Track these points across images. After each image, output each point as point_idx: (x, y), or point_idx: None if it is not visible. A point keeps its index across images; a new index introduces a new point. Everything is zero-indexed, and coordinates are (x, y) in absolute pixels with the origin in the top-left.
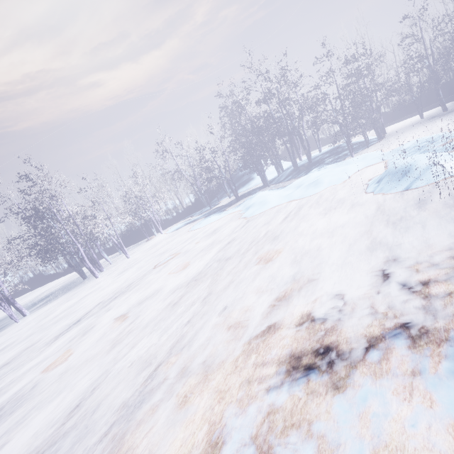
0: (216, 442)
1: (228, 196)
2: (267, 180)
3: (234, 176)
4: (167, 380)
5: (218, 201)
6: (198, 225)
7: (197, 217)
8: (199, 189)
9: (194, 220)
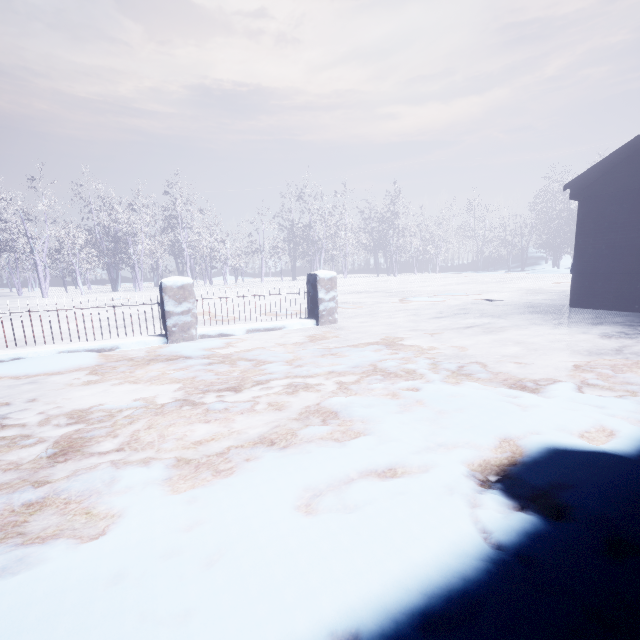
0: (544, 282)
1: (505, 270)
2: (558, 264)
3: (519, 256)
4: (515, 281)
5: (493, 270)
6: (485, 273)
7: (475, 272)
8: (482, 253)
9: (472, 272)
